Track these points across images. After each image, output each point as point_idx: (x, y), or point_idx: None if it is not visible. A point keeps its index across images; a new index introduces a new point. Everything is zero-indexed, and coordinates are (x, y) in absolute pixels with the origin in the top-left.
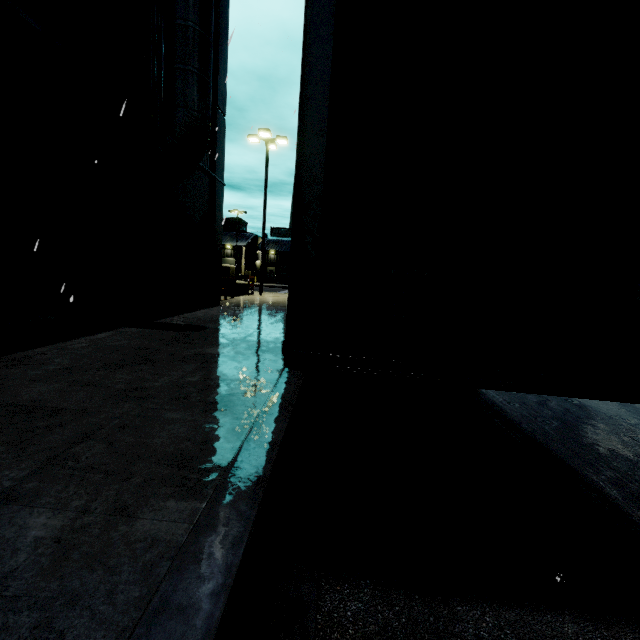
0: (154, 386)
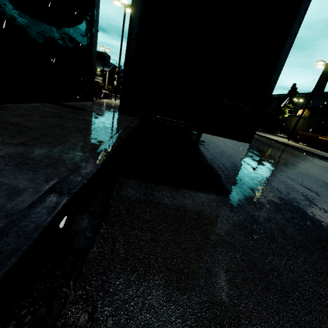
0: (66, 126)
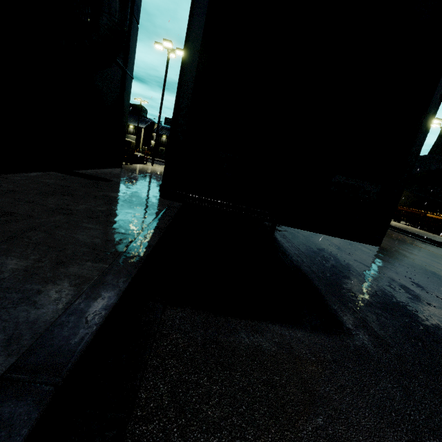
0: (75, 209)
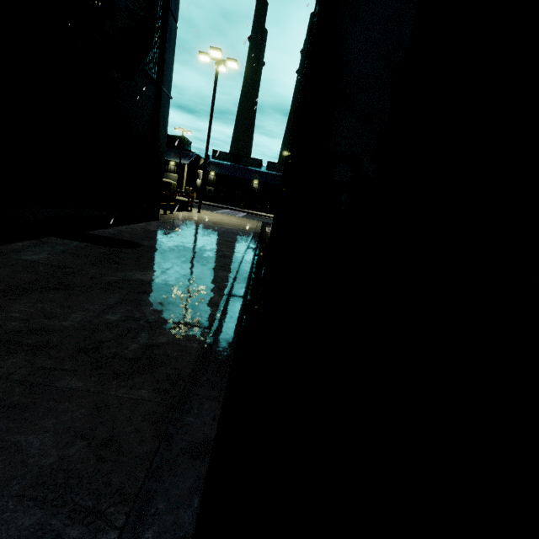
0: (60, 327)
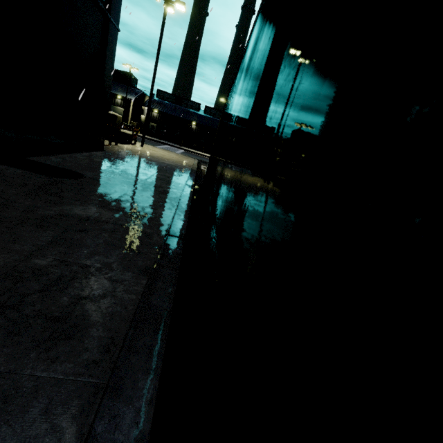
0: None
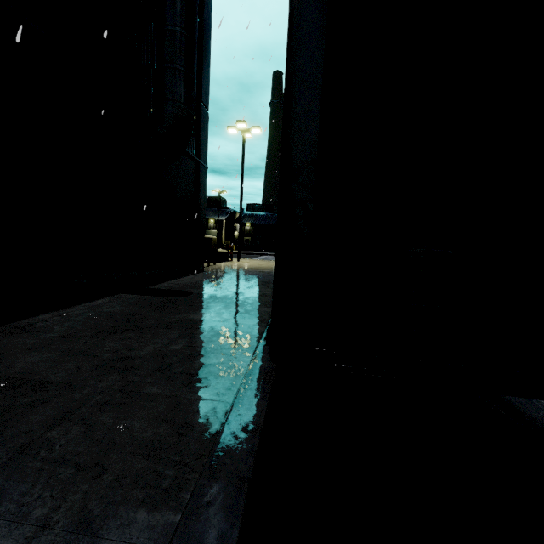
0: (139, 355)
